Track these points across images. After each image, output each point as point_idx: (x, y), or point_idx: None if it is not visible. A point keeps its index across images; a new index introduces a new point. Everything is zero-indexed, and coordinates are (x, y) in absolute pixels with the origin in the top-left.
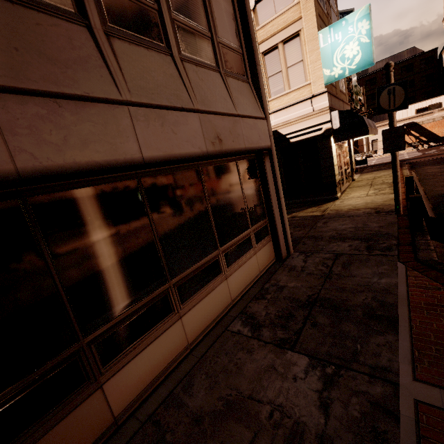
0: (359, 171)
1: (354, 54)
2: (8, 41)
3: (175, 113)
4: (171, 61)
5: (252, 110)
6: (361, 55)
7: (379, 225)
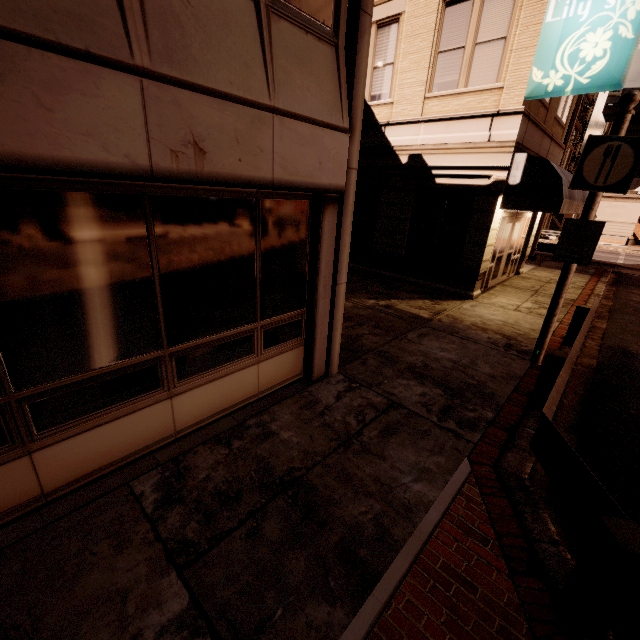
0: (539, 260)
1: (597, 55)
2: None
3: (58, 60)
4: None
5: (318, 107)
6: (607, 60)
7: (491, 373)
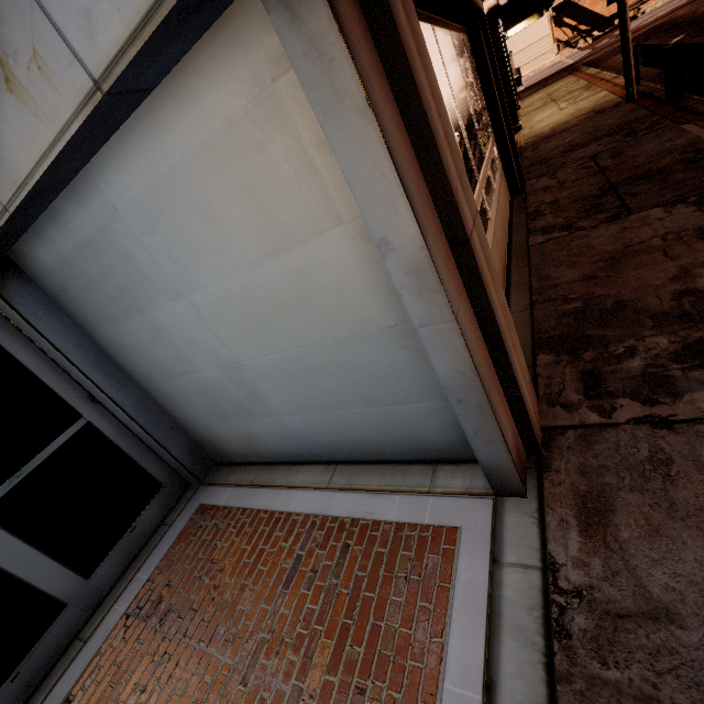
0: None
1: None
2: None
3: None
4: None
5: None
6: None
7: (617, 119)
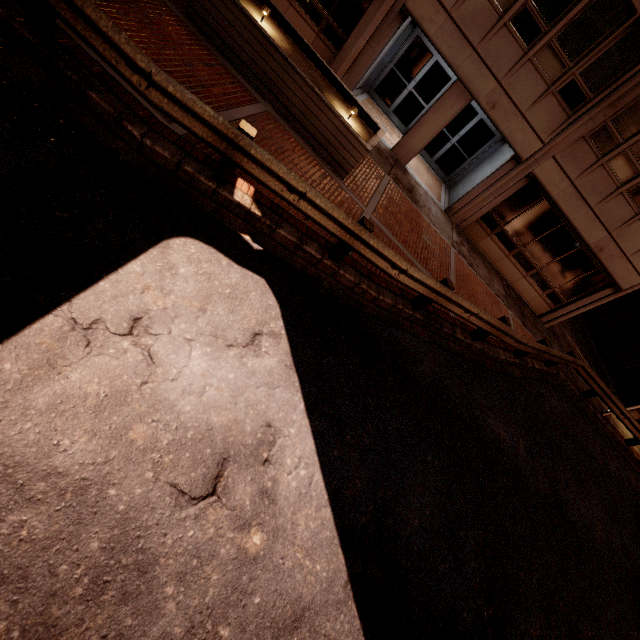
0: None
1: None
2: (592, 179)
3: (600, 226)
4: (633, 215)
5: None
6: None
7: (584, 388)
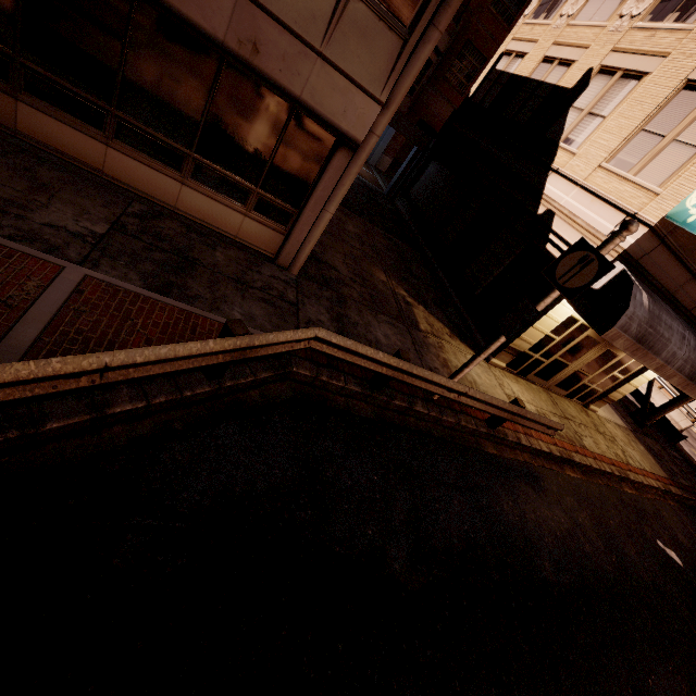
0: (648, 433)
1: None
2: None
3: None
4: None
5: (362, 72)
6: None
7: None
